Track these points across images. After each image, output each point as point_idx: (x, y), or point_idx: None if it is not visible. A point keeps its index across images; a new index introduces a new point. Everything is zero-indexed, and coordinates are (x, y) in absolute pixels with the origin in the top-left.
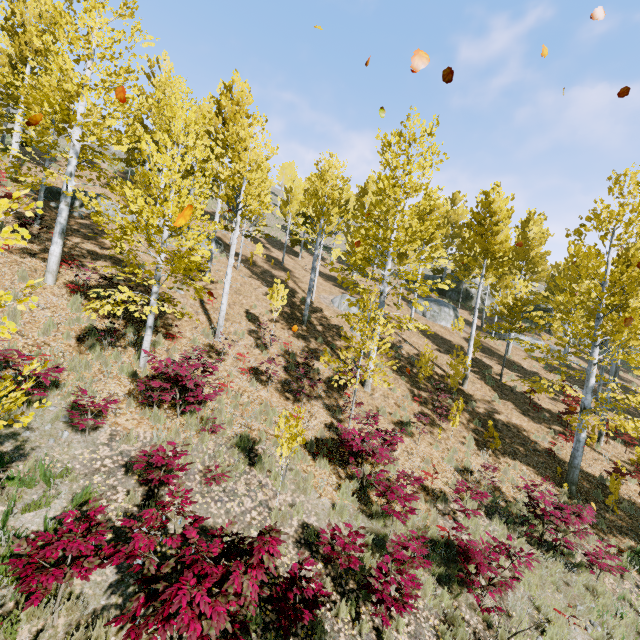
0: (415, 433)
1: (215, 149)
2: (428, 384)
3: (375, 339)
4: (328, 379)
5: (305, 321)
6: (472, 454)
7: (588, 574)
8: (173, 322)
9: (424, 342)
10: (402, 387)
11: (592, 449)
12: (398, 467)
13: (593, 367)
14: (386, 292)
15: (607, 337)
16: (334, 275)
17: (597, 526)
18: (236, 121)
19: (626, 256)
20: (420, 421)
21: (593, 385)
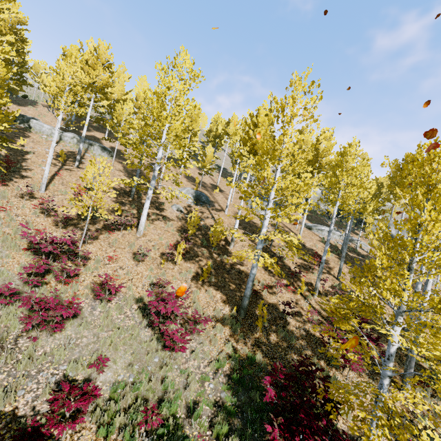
0: (145, 261)
1: (3, 65)
2: (199, 241)
3: (115, 191)
4: (110, 224)
5: (132, 195)
6: (181, 280)
7: (177, 355)
8: (15, 179)
9: (229, 220)
10: (173, 239)
11: (303, 298)
12: (98, 271)
13: (265, 220)
14: (157, 170)
15: (277, 198)
16: (203, 180)
17: (237, 337)
18: (95, 68)
19: (344, 149)
20: (161, 257)
21: (263, 234)
